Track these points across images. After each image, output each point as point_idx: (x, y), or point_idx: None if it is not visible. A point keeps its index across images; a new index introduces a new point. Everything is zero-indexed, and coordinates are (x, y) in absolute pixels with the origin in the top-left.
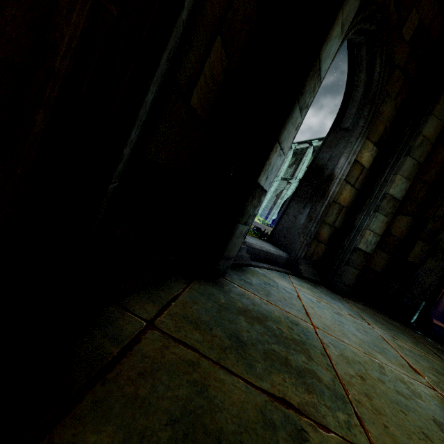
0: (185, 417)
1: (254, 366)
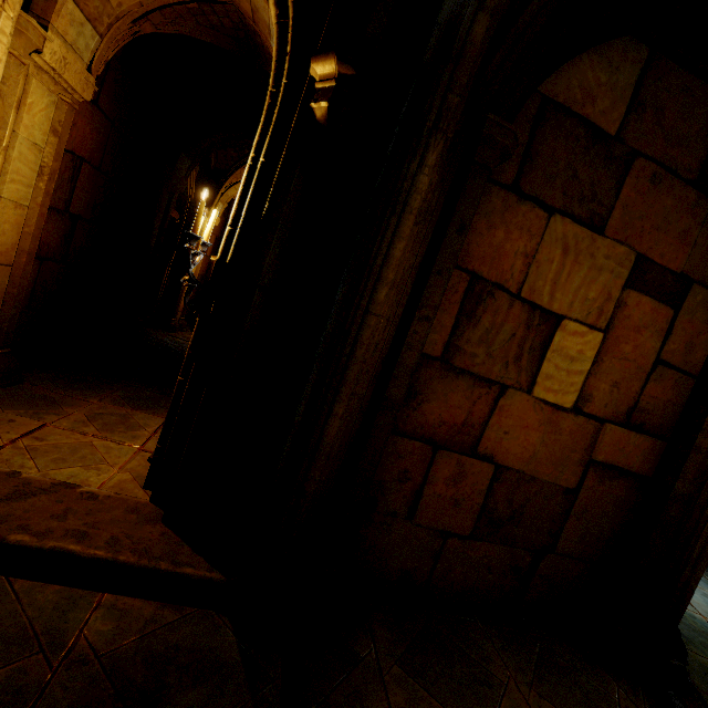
0: (706, 673)
1: (704, 652)
